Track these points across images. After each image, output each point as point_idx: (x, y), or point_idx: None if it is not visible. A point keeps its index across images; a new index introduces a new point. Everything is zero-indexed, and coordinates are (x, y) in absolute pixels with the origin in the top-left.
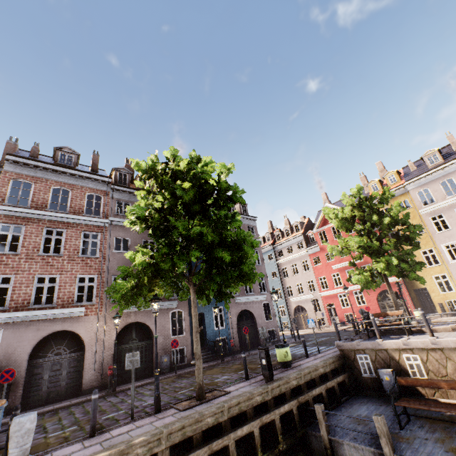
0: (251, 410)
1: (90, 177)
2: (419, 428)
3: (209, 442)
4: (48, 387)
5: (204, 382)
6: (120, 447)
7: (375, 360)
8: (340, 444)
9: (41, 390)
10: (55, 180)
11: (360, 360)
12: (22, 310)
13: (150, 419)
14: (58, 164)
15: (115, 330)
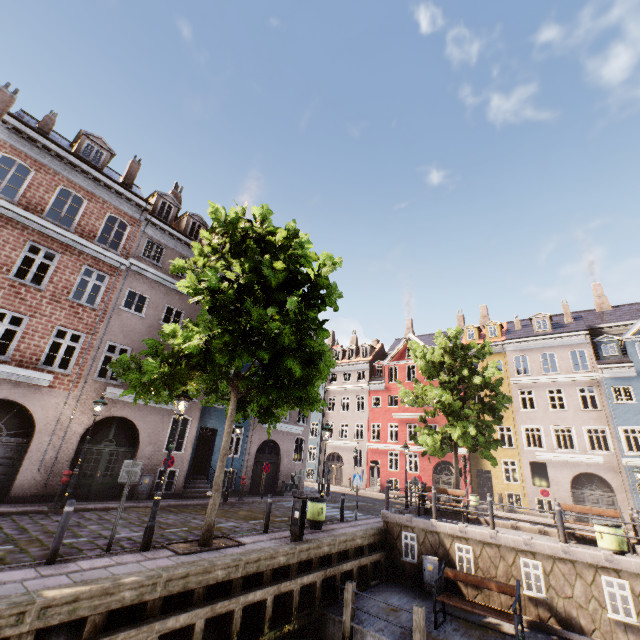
0: (270, 571)
1: (122, 192)
2: (454, 631)
3: (212, 601)
4: None
5: (202, 524)
6: (104, 584)
7: (423, 544)
8: (363, 634)
9: None
10: (68, 178)
11: (404, 540)
12: None
13: (135, 556)
14: (78, 155)
15: (88, 421)
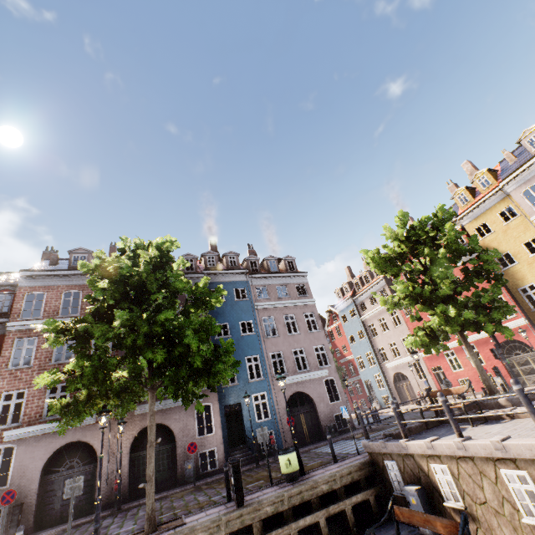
0: None
1: None
2: None
3: None
4: (61, 505)
5: (198, 501)
6: None
7: (404, 471)
8: None
9: (54, 509)
10: (66, 285)
11: (388, 470)
12: (35, 424)
13: None
14: (71, 267)
15: (131, 436)
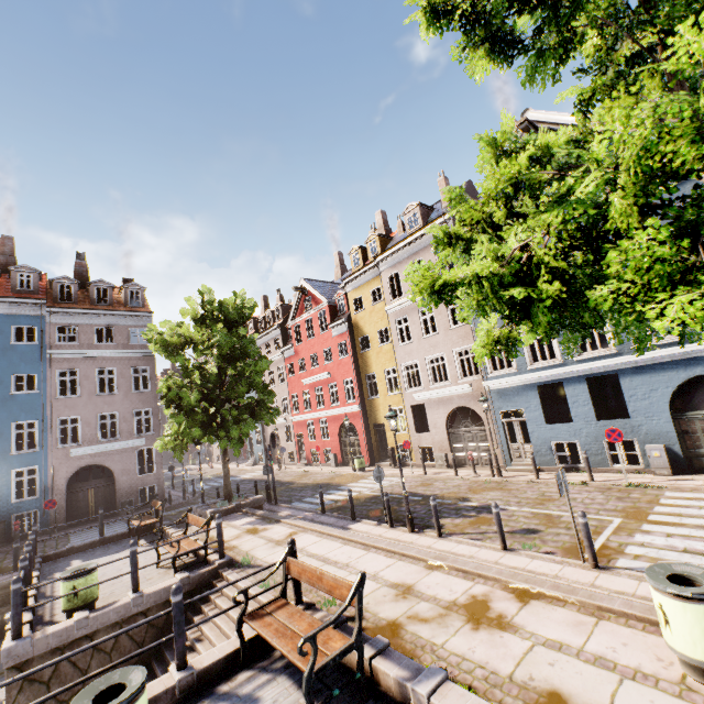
0: None
1: None
2: None
3: None
4: None
5: None
6: None
7: None
8: None
9: None
10: None
11: None
12: None
13: None
14: None
15: None
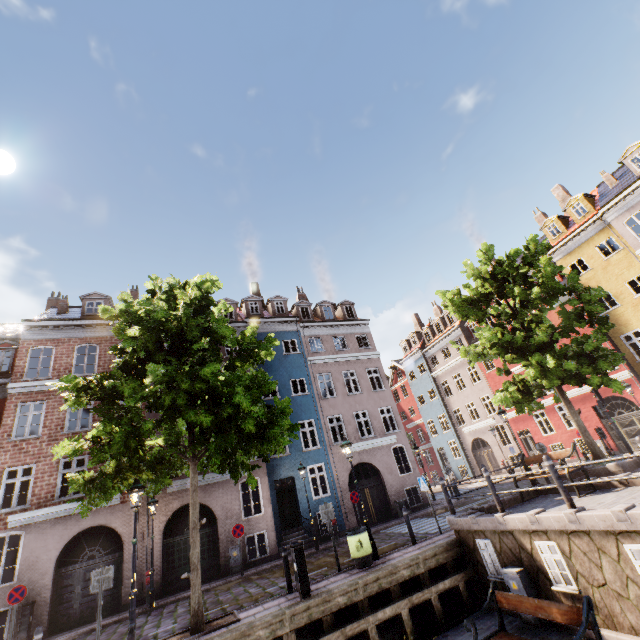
0: None
1: None
2: None
3: None
4: (80, 603)
5: (250, 594)
6: None
7: (501, 551)
8: None
9: (73, 607)
10: (79, 337)
11: (481, 550)
12: (46, 506)
13: None
14: (85, 316)
15: (163, 518)
